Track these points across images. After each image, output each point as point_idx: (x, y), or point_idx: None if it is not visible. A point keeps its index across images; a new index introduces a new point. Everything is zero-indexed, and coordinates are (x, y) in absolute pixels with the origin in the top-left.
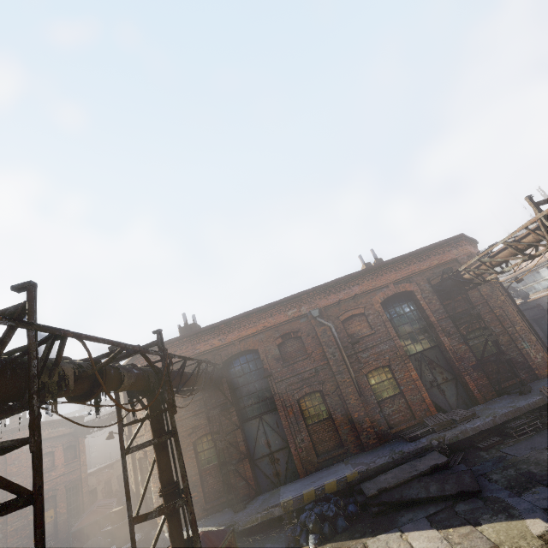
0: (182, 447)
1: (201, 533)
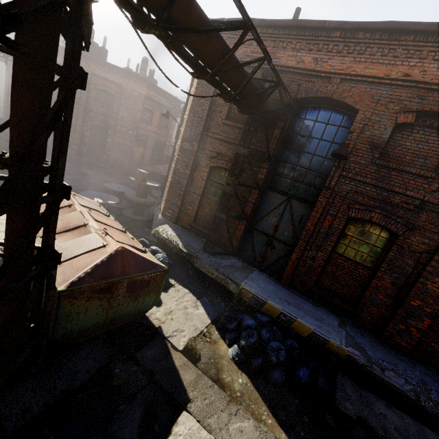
0: (200, 163)
1: (121, 248)
